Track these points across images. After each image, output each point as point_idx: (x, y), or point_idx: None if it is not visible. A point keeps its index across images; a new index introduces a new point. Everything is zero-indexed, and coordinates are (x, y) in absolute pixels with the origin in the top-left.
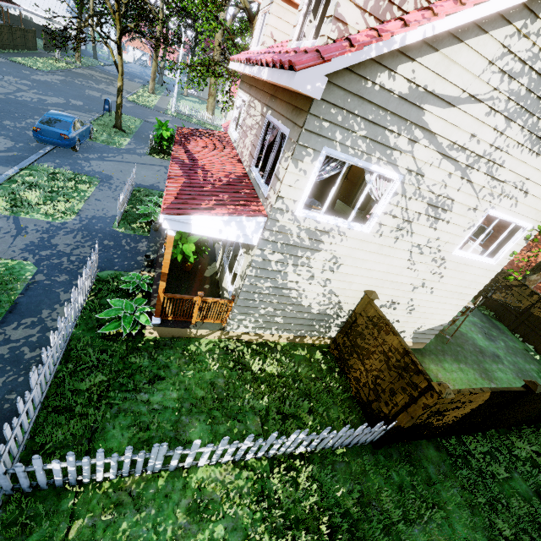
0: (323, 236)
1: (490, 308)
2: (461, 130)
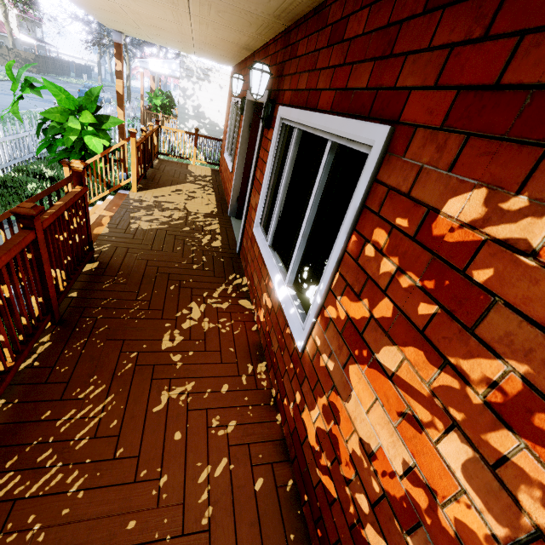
0: (209, 72)
1: None
2: None
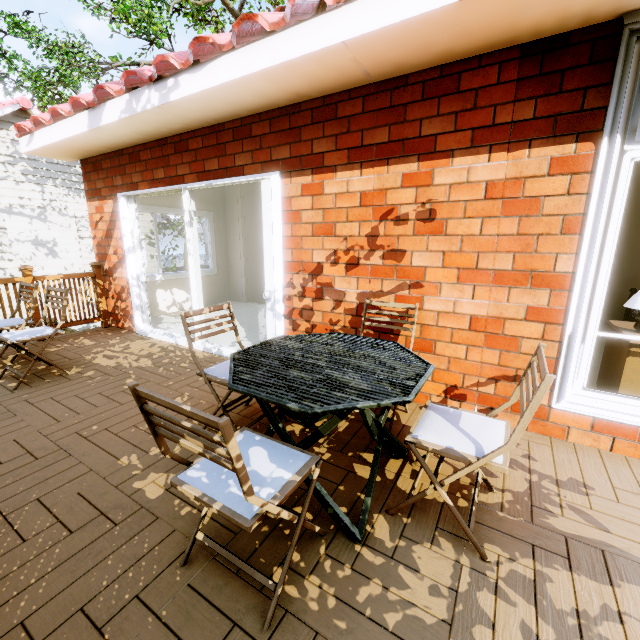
0: None
1: None
2: (6, 197)
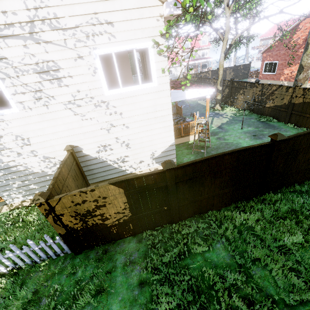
0: None
1: (268, 115)
2: None
